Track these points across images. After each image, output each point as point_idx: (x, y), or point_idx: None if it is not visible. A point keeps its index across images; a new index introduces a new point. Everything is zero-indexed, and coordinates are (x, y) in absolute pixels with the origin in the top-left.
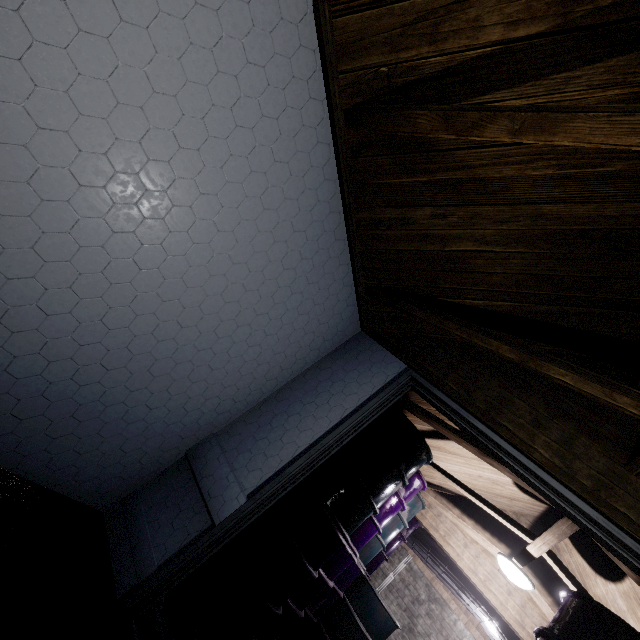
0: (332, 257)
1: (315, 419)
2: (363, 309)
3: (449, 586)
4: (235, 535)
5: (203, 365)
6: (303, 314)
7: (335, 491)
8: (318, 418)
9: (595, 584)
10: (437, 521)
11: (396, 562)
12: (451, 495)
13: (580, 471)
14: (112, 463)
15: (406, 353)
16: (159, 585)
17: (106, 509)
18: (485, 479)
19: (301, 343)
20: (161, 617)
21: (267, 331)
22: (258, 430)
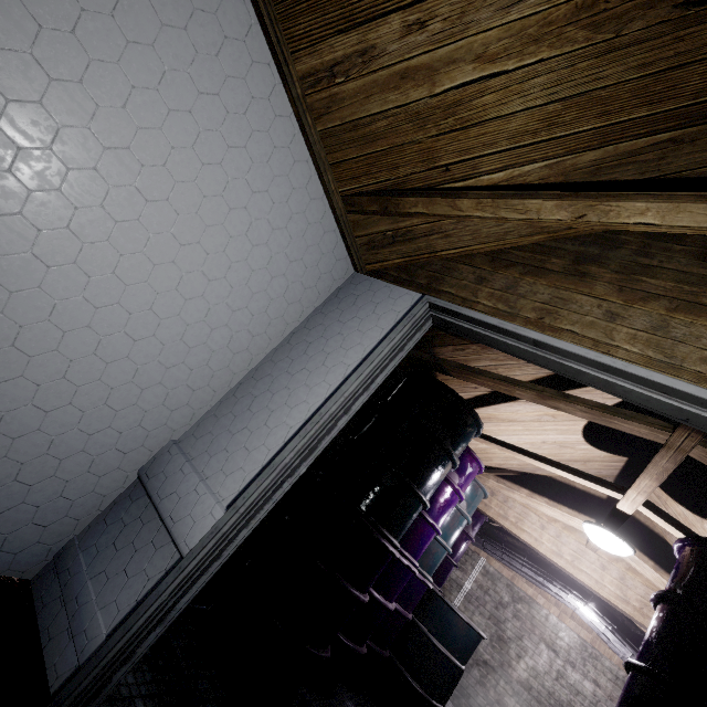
0: (279, 147)
1: (309, 388)
2: (348, 235)
3: (532, 580)
4: (218, 565)
5: (115, 333)
6: (259, 245)
7: (368, 489)
8: (313, 386)
9: (703, 531)
10: (504, 508)
11: (469, 569)
12: (515, 475)
13: (688, 357)
14: (11, 505)
15: (418, 282)
16: (110, 661)
17: (32, 575)
18: (550, 444)
19: (270, 293)
20: (143, 703)
21: (208, 273)
22: (234, 421)
